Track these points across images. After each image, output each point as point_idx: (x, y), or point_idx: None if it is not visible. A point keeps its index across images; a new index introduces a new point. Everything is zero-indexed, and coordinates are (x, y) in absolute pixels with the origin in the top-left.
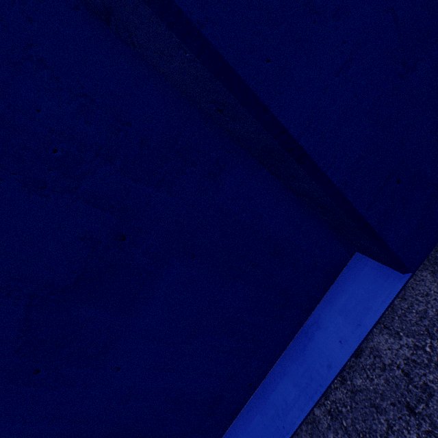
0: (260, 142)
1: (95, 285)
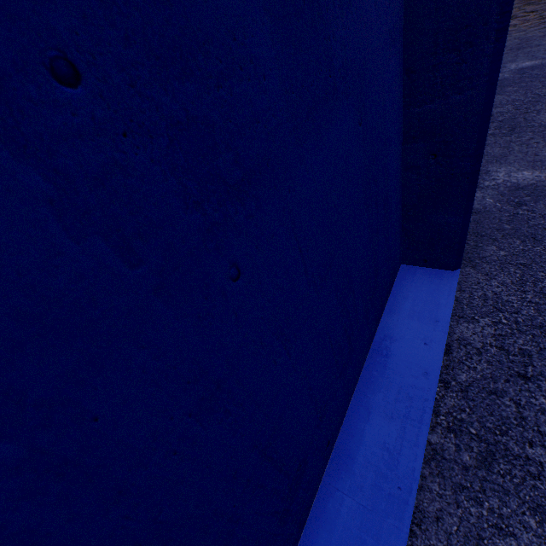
0: (466, 6)
1: (293, 4)
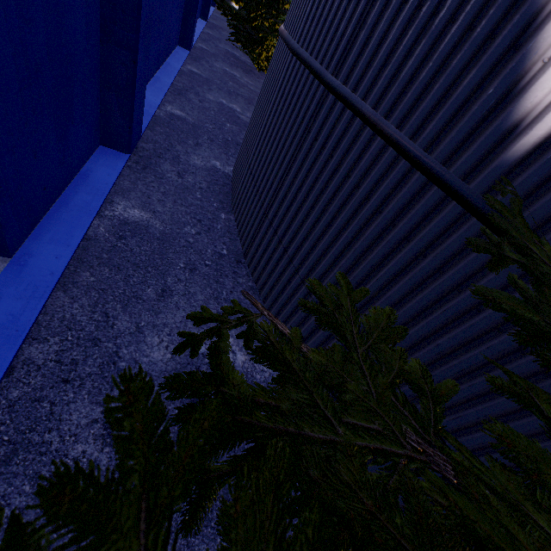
0: None
1: None
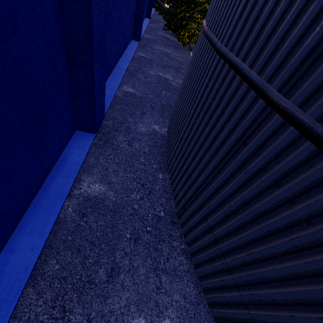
0: None
1: None
